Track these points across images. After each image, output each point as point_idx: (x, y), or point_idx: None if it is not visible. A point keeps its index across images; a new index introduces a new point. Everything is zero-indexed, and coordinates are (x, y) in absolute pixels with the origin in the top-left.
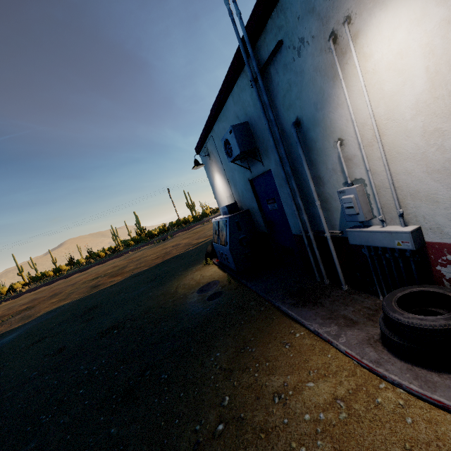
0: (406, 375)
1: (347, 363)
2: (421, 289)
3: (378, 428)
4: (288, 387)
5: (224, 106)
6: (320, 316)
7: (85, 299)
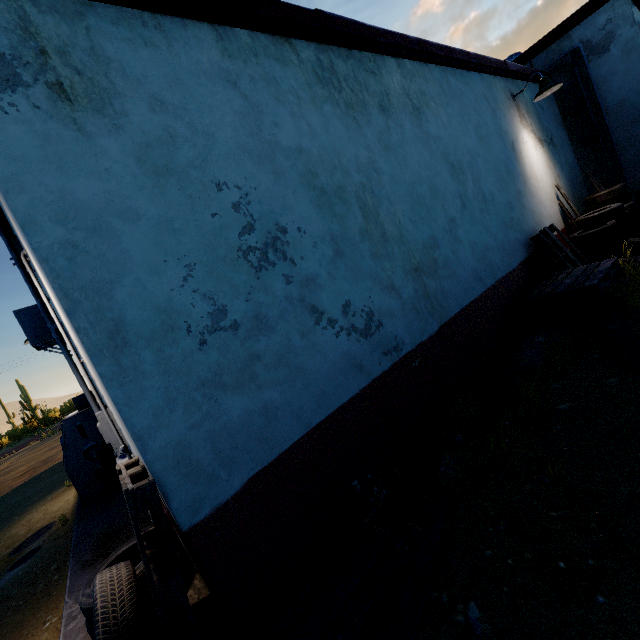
0: None
1: None
2: None
3: None
4: None
5: None
6: None
7: None
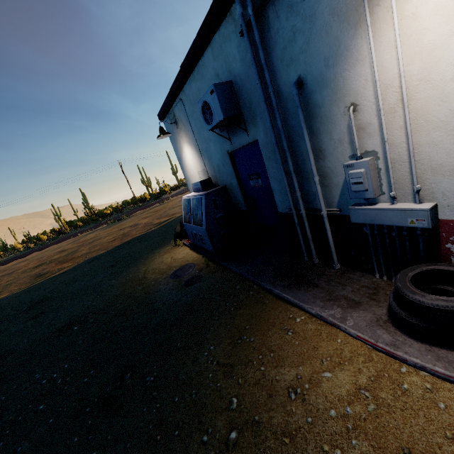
0: (427, 357)
1: (359, 347)
2: (431, 268)
3: (412, 418)
4: (303, 380)
5: (199, 60)
6: (319, 298)
7: (29, 291)
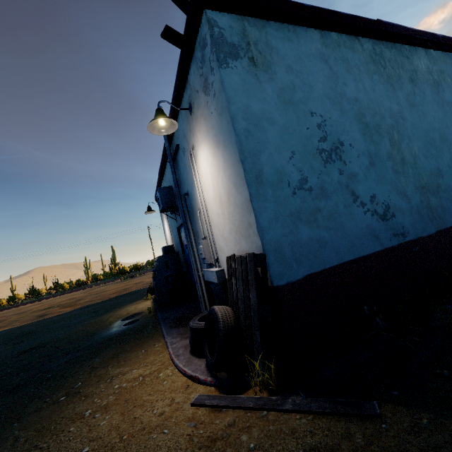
0: (184, 361)
1: (166, 358)
2: None
3: (147, 387)
4: (121, 373)
5: (165, 171)
6: (178, 332)
7: (25, 325)
